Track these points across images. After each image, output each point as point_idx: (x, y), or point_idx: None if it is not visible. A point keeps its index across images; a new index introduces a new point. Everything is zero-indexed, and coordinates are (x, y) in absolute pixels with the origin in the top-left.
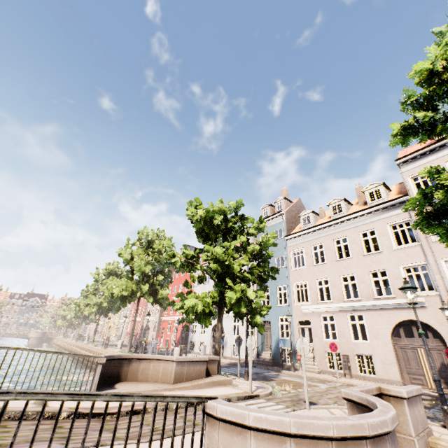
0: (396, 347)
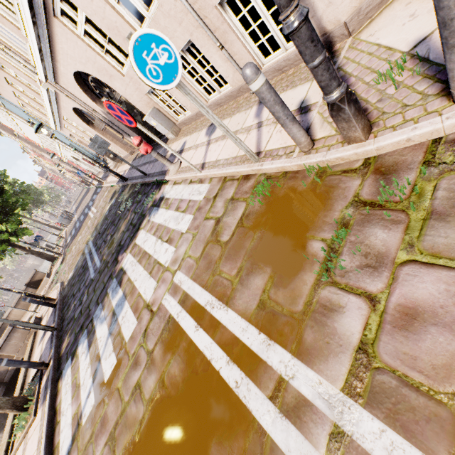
0: (103, 131)
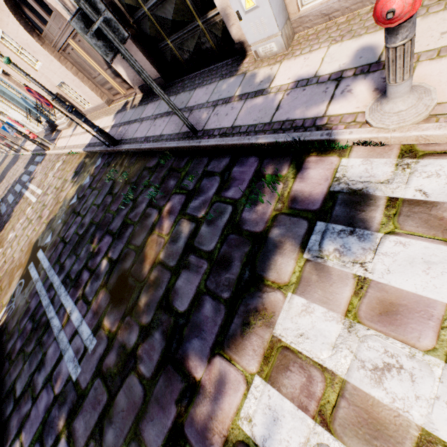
0: (61, 53)
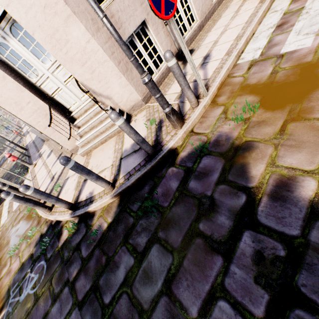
0: None
